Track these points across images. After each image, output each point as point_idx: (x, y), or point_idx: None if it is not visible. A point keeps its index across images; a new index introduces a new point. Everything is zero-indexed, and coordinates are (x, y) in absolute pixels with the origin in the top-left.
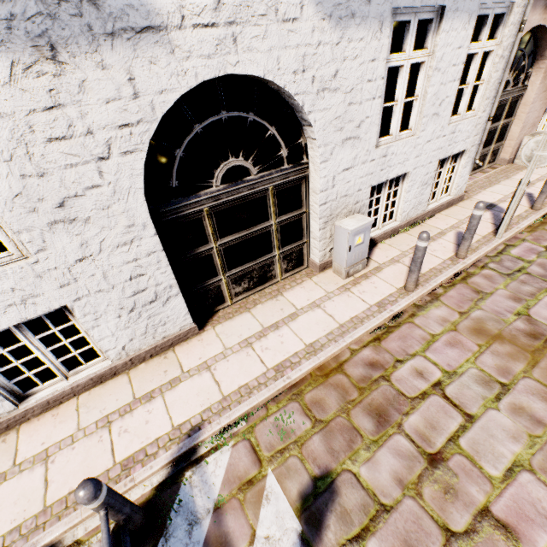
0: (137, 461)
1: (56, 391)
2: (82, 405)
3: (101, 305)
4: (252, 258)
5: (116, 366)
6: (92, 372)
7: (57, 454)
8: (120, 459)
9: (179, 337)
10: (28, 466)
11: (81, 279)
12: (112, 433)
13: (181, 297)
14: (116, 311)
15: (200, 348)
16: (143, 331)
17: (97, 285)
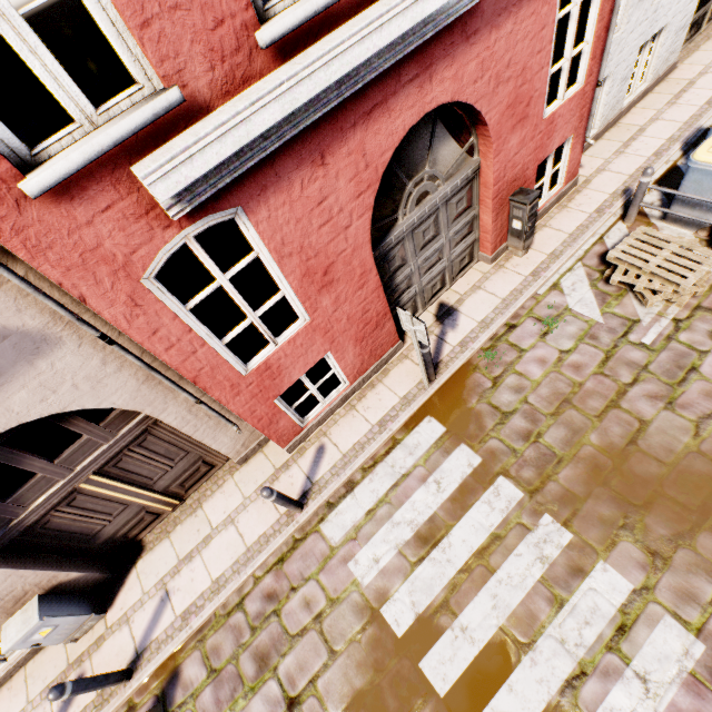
0: (711, 102)
1: (631, 100)
2: (643, 107)
3: (673, 26)
4: (705, 4)
5: (650, 86)
6: (642, 89)
7: (660, 117)
8: (701, 105)
9: (671, 68)
10: (650, 124)
11: (681, 1)
12: (681, 104)
13: (688, 28)
14: (672, 34)
15: (686, 72)
16: (667, 57)
17: (681, 7)
